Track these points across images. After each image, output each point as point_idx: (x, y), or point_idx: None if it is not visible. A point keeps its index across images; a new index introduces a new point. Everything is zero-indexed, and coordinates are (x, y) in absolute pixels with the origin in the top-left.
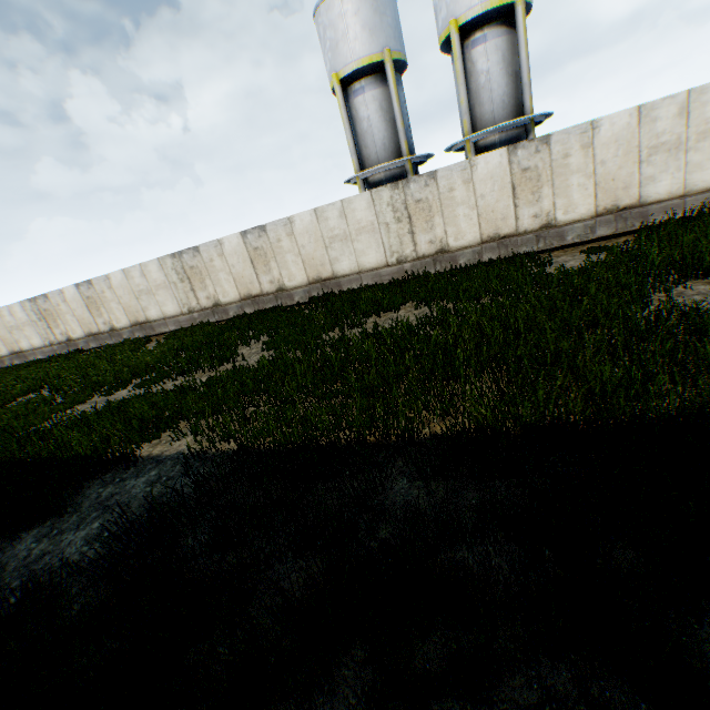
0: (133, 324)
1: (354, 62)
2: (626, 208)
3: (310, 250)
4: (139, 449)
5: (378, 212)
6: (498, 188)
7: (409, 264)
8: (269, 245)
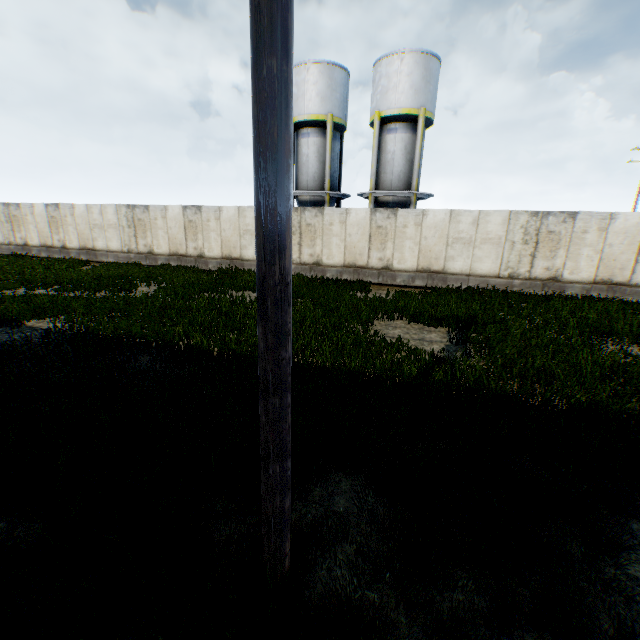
0: (82, 248)
1: (306, 115)
2: (435, 272)
3: (228, 234)
4: (29, 322)
5: None
6: (361, 233)
7: (294, 266)
8: (200, 221)
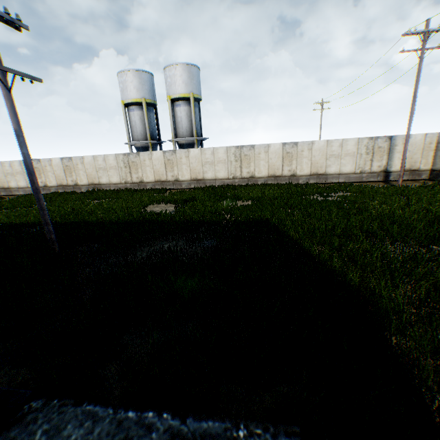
0: (2, 188)
1: (129, 99)
2: (200, 179)
3: (90, 171)
4: None
5: (118, 162)
6: (160, 163)
7: (129, 184)
8: (73, 165)
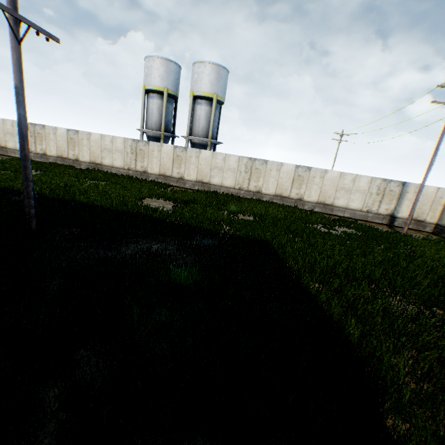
0: None
1: (152, 86)
2: (205, 183)
3: (95, 149)
4: None
5: (126, 147)
6: (168, 157)
7: (132, 172)
8: (78, 139)
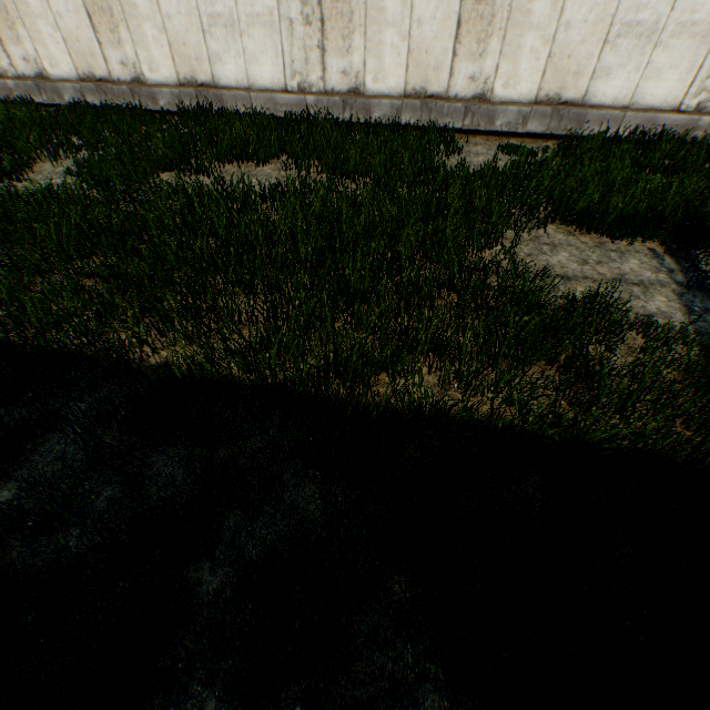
0: None
1: None
2: (568, 103)
3: (179, 28)
4: None
5: None
6: (442, 17)
7: (314, 98)
8: None
